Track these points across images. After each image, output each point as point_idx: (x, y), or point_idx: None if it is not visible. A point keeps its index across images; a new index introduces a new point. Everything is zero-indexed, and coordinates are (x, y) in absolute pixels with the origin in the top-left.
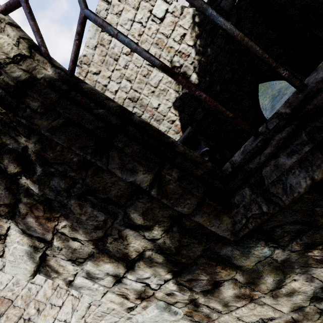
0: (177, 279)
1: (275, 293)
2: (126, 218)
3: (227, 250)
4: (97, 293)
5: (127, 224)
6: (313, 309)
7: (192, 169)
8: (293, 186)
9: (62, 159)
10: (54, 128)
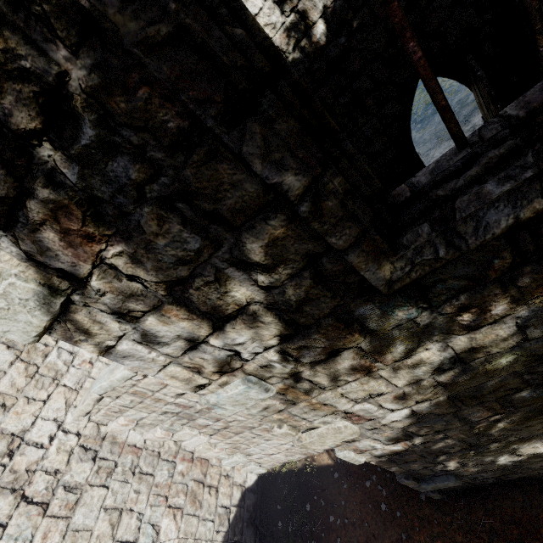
0: (284, 347)
1: (399, 364)
2: (238, 249)
3: (367, 308)
4: (152, 366)
5: (236, 260)
6: (431, 381)
7: (359, 184)
8: (490, 226)
9: (145, 118)
10: (152, 43)
